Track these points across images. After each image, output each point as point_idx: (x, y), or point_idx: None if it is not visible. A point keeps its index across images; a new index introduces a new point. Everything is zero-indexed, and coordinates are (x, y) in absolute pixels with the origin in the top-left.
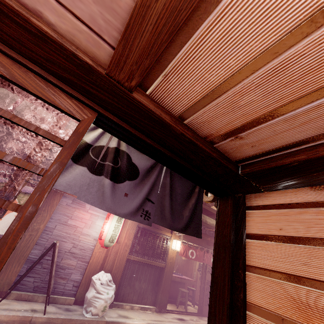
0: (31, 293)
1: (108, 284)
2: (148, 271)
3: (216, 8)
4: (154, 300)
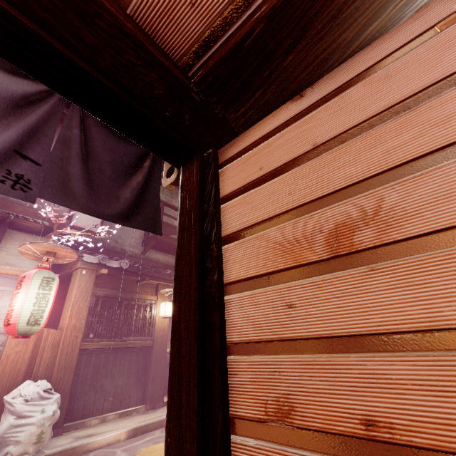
0: None
1: (42, 398)
2: (125, 358)
3: None
4: (142, 396)
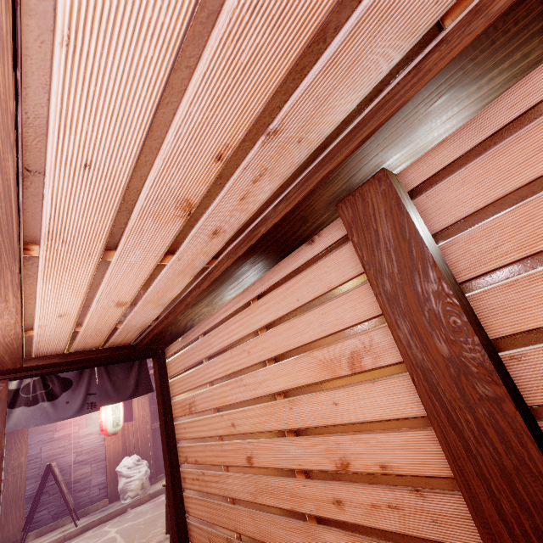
0: (53, 523)
1: (137, 465)
2: None
3: (33, 343)
4: None
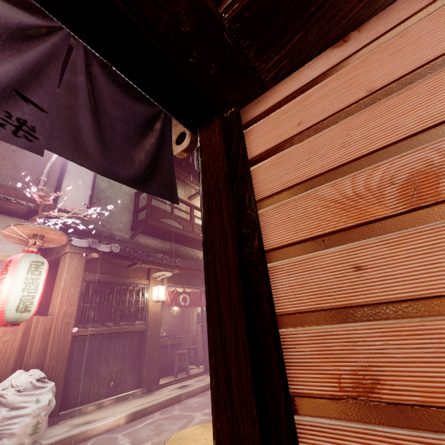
0: None
1: (35, 387)
2: (119, 343)
3: None
4: (137, 380)
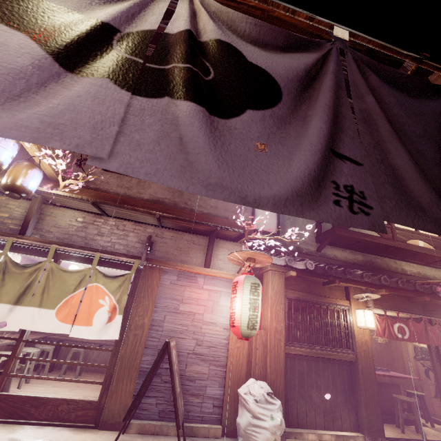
0: (157, 422)
1: (267, 401)
2: (327, 370)
3: None
4: (354, 421)
